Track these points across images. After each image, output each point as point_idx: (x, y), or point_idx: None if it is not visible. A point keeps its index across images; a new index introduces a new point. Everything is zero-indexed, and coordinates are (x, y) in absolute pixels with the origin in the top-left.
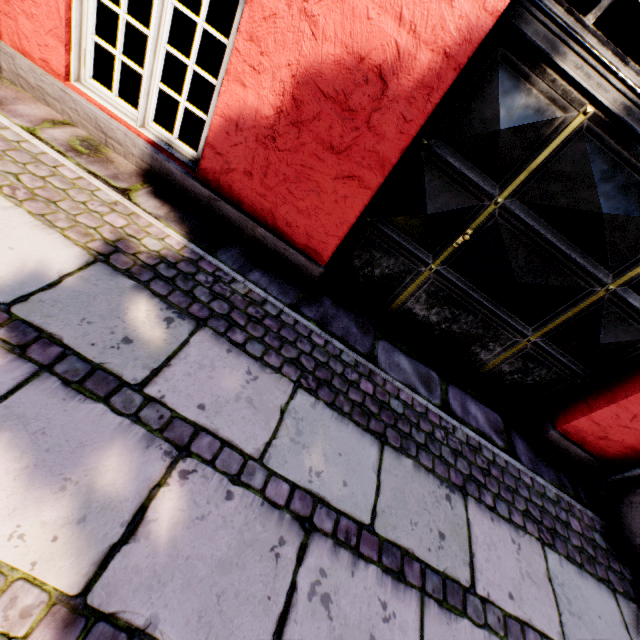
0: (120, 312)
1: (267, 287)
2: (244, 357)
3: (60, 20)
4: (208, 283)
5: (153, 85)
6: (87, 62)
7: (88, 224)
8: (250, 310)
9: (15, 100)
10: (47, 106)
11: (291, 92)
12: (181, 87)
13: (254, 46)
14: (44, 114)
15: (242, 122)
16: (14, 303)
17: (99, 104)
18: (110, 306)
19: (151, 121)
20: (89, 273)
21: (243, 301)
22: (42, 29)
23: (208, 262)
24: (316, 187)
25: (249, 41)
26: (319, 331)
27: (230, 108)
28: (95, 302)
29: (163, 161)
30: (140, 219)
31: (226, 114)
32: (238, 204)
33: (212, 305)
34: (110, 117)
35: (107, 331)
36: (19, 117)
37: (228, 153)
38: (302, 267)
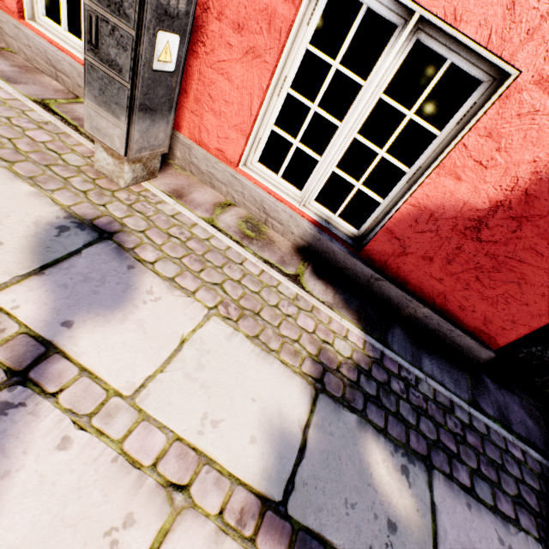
0: (366, 474)
1: (442, 379)
2: (484, 512)
3: (249, 116)
4: (403, 392)
5: (328, 170)
6: (258, 148)
7: (290, 336)
8: (449, 423)
9: (189, 187)
10: (210, 187)
11: (524, 187)
12: (277, 136)
13: (490, 141)
14: (212, 198)
15: (440, 212)
16: (286, 497)
17: (265, 186)
18: (355, 466)
19: (313, 200)
20: (319, 415)
21: (438, 410)
22: (226, 124)
23: (388, 358)
24: (518, 278)
25: (485, 137)
26: (510, 437)
27: (429, 198)
28: (342, 464)
29: (326, 241)
30: (320, 313)
31: (421, 203)
32: (402, 283)
33: (421, 428)
34: (275, 199)
35: (370, 515)
36: (198, 207)
37: (408, 238)
38: (466, 348)
